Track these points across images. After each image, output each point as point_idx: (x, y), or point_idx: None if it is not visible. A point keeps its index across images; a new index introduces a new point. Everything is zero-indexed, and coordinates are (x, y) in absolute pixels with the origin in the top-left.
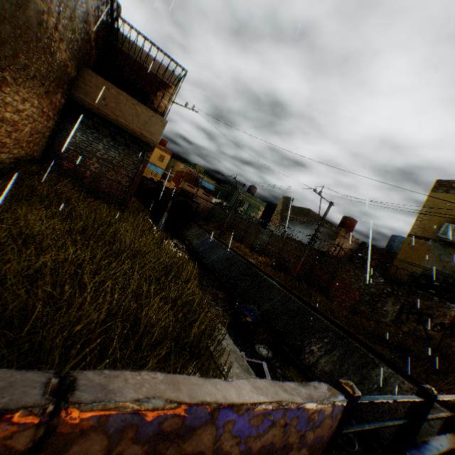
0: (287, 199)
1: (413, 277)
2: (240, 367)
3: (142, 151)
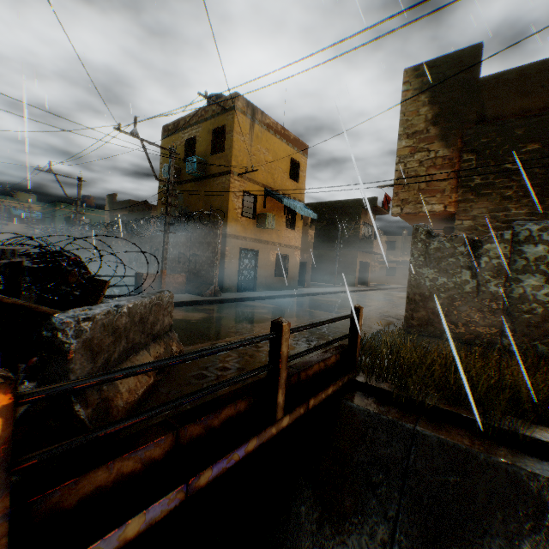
0: (111, 197)
1: None
2: None
3: None
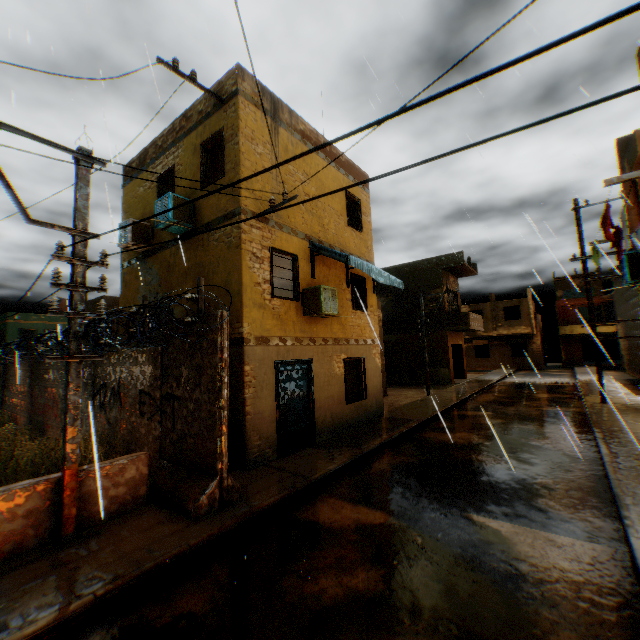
0: None
1: None
2: None
3: None
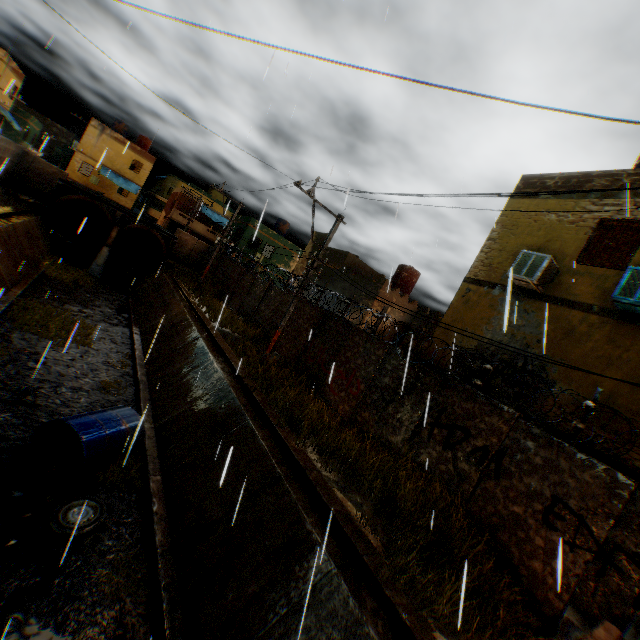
0: (320, 236)
1: (463, 357)
2: None
3: None
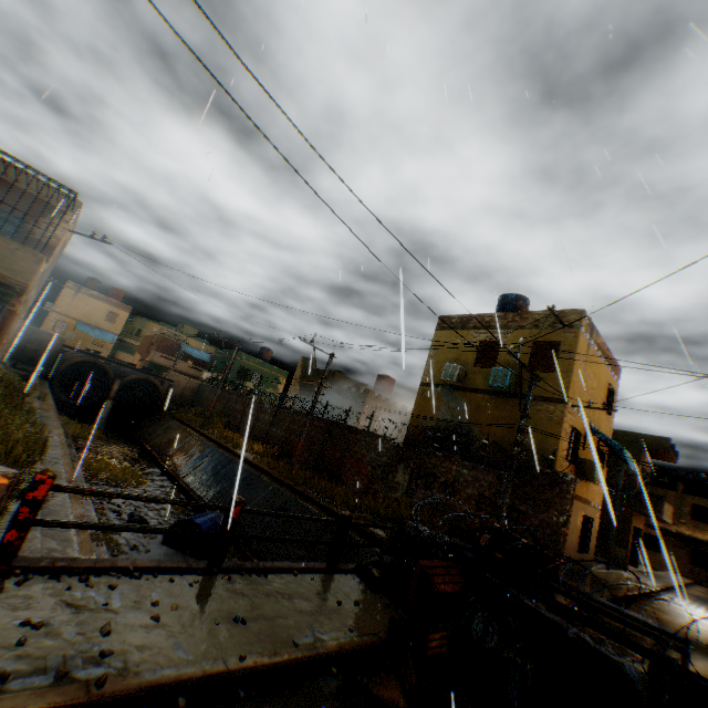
0: (307, 360)
1: (429, 434)
2: (57, 542)
3: (2, 297)
